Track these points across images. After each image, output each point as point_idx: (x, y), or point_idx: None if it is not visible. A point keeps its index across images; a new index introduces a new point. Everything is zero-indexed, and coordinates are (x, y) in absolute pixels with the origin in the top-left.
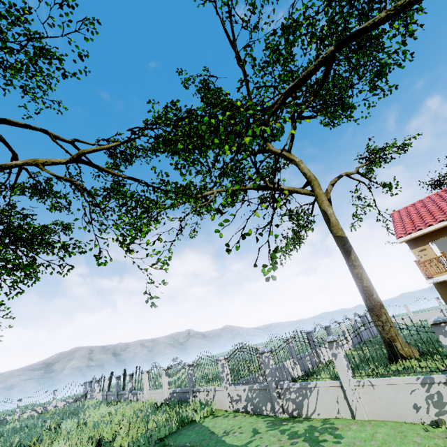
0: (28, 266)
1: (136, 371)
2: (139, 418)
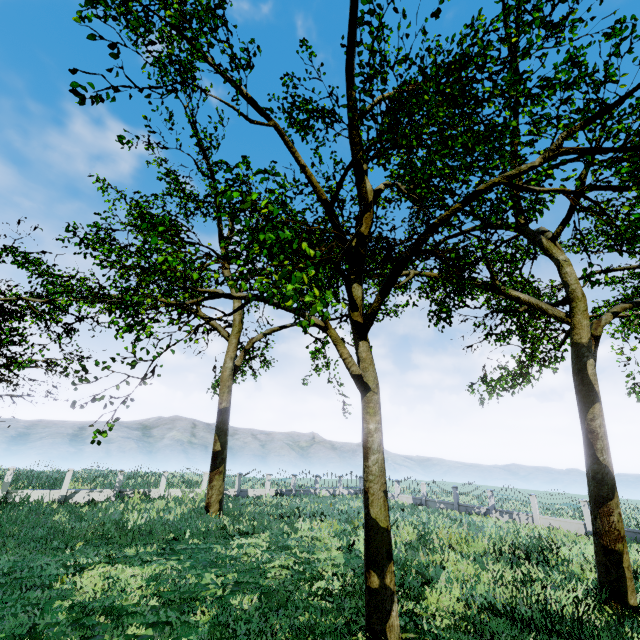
0: (516, 372)
1: (506, 489)
2: (635, 545)
